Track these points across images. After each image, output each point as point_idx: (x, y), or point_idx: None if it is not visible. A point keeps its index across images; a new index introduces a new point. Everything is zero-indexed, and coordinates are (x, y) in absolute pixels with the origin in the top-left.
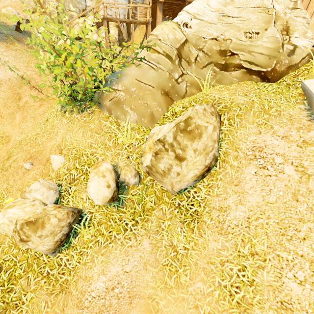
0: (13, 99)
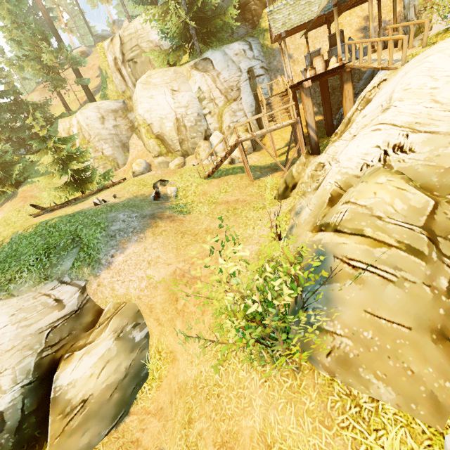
0: (170, 301)
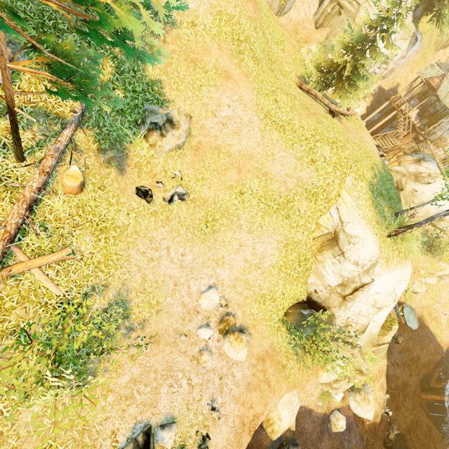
0: None
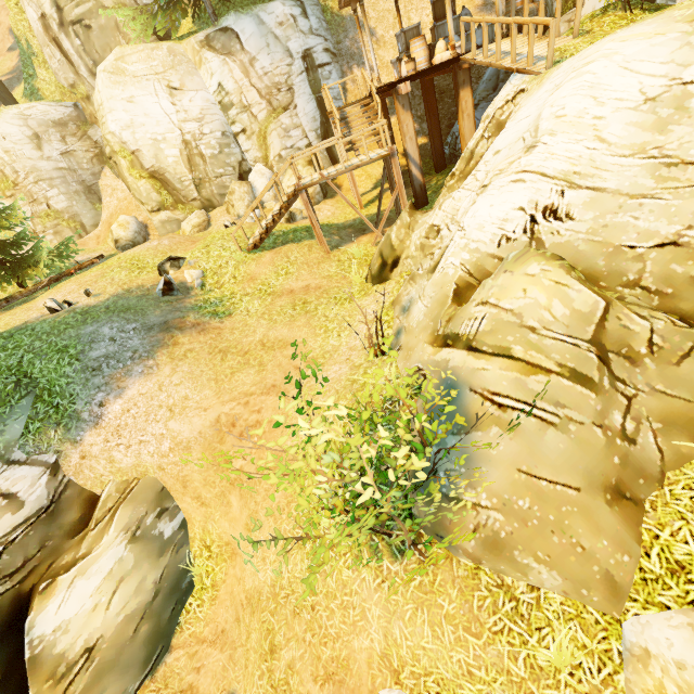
0: (216, 467)
